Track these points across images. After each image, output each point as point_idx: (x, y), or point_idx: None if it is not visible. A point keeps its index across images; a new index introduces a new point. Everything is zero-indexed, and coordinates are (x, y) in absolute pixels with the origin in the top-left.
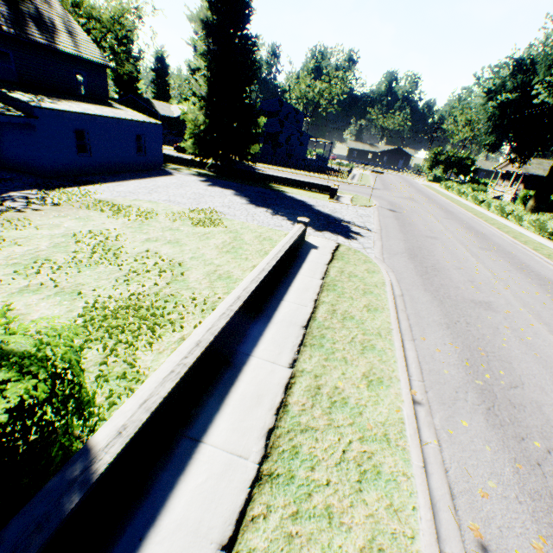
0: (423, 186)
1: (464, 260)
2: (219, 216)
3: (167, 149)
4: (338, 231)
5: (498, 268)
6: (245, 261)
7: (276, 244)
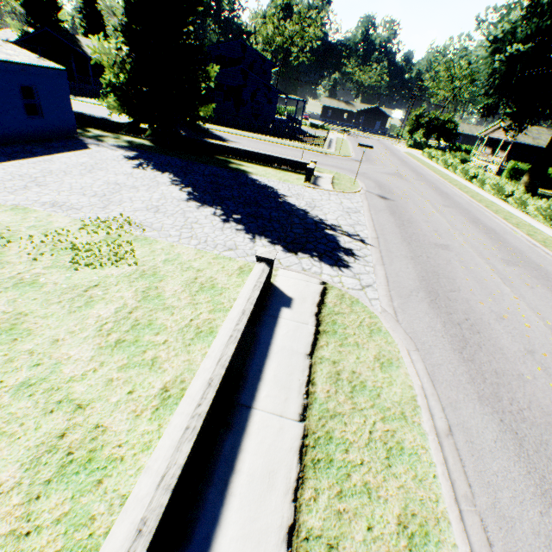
0: (406, 154)
1: (498, 294)
2: (131, 234)
3: (99, 104)
4: (321, 249)
5: (545, 305)
6: (149, 372)
7: (220, 301)
